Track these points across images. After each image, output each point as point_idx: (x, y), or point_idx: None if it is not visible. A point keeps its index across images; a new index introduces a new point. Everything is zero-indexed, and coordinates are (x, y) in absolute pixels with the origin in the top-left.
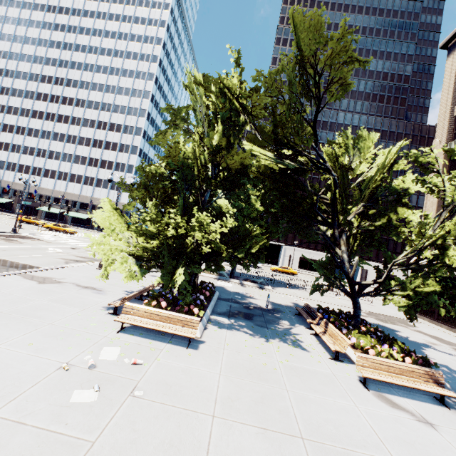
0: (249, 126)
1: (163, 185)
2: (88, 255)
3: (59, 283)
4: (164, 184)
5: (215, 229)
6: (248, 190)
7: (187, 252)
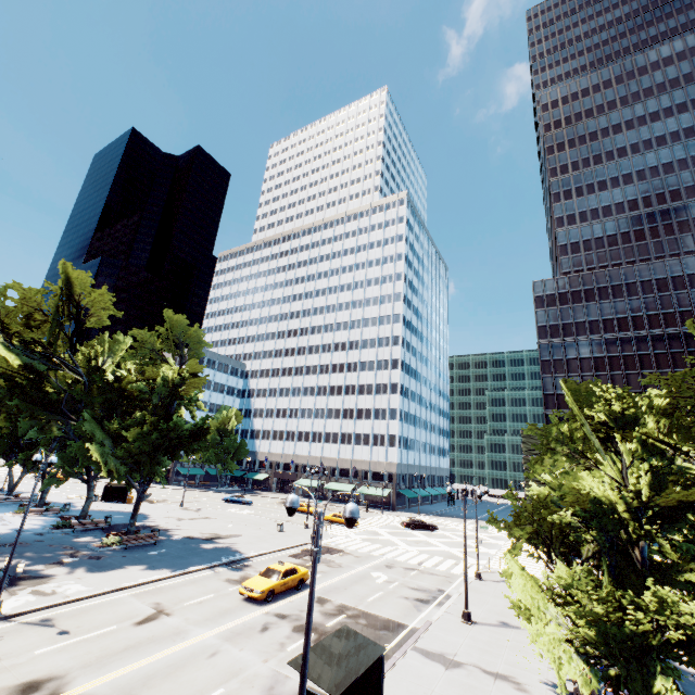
0: (681, 458)
1: (573, 537)
2: (417, 582)
3: (461, 665)
4: (575, 535)
5: (693, 616)
6: (684, 515)
7: (655, 647)
